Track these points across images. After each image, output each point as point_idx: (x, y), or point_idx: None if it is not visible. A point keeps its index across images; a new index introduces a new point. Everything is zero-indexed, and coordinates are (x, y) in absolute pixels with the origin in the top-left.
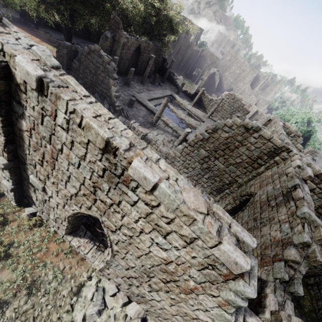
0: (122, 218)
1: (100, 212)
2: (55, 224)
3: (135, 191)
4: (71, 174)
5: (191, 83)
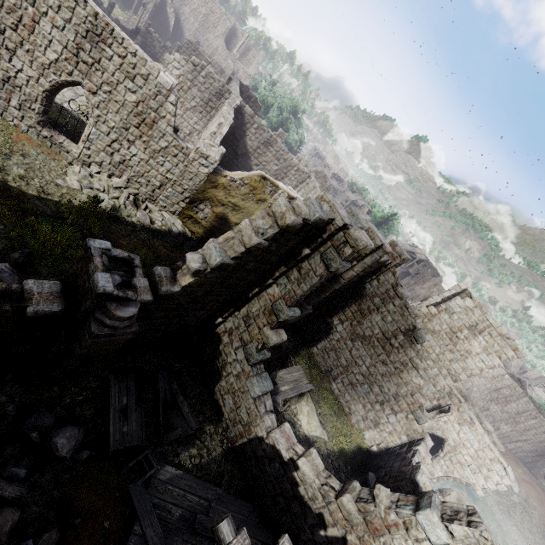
0: (103, 75)
1: (82, 75)
2: (17, 114)
3: (111, 47)
4: (53, 38)
5: (125, 11)
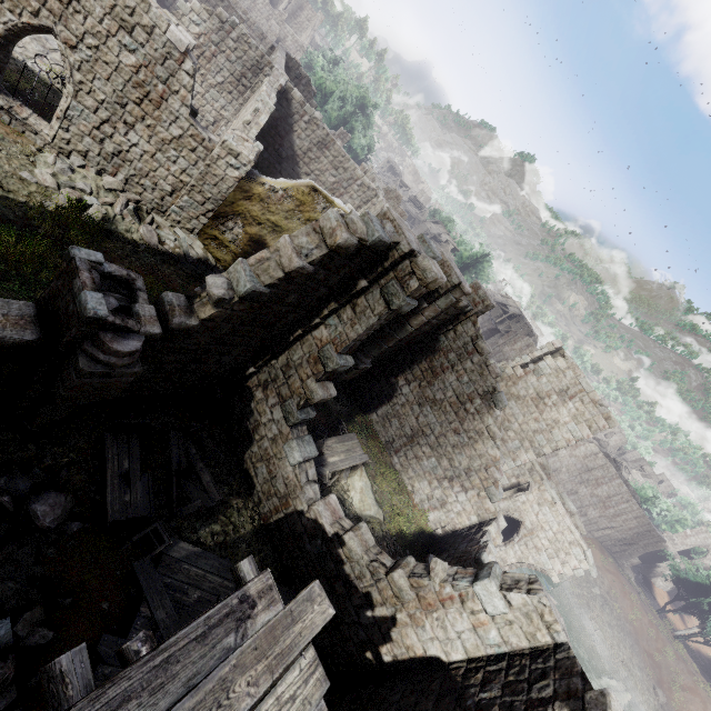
0: (85, 20)
1: (54, 18)
2: None
3: None
4: None
5: None
